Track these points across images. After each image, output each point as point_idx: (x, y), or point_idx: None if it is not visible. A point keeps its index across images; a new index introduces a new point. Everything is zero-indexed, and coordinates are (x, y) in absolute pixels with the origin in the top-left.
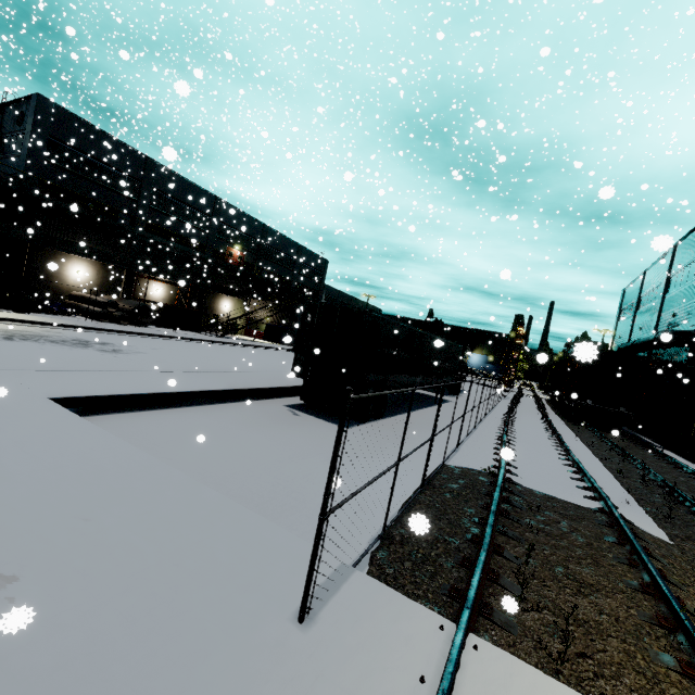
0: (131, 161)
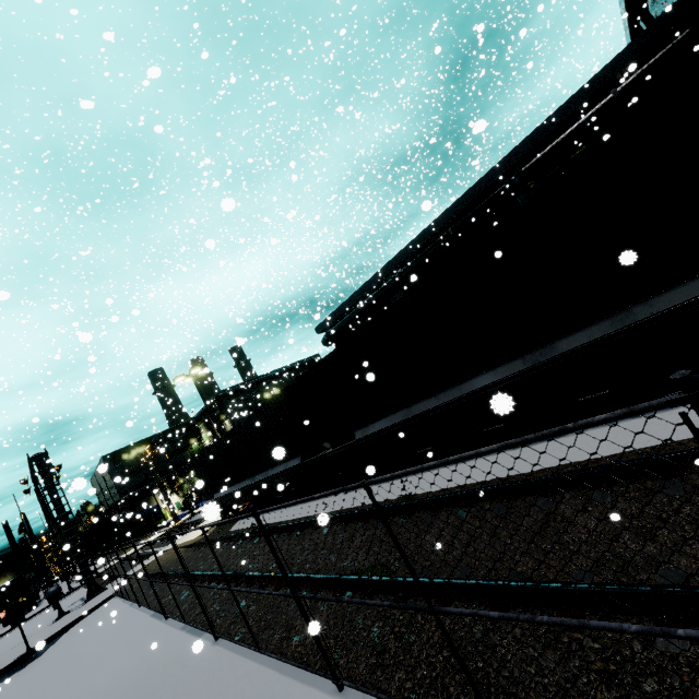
0: None
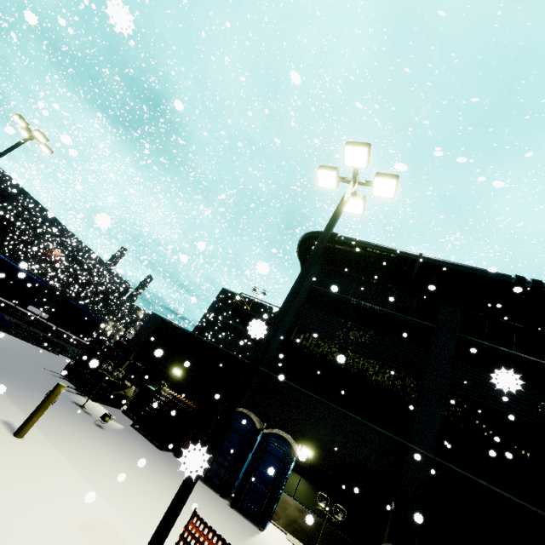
0: (13, 187)
